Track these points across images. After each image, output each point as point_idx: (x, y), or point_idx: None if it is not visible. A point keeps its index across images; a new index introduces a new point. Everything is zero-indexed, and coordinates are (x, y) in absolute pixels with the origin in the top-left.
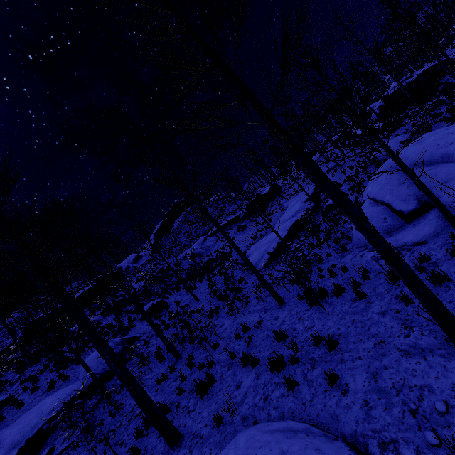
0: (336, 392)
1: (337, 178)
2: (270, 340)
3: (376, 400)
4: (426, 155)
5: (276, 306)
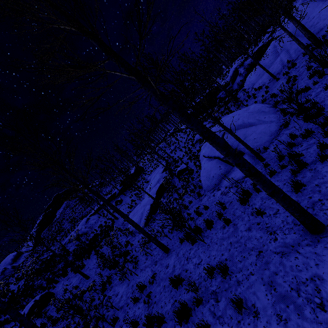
0: (249, 318)
1: (178, 155)
2: (168, 290)
3: (286, 309)
4: (228, 127)
5: (163, 256)
